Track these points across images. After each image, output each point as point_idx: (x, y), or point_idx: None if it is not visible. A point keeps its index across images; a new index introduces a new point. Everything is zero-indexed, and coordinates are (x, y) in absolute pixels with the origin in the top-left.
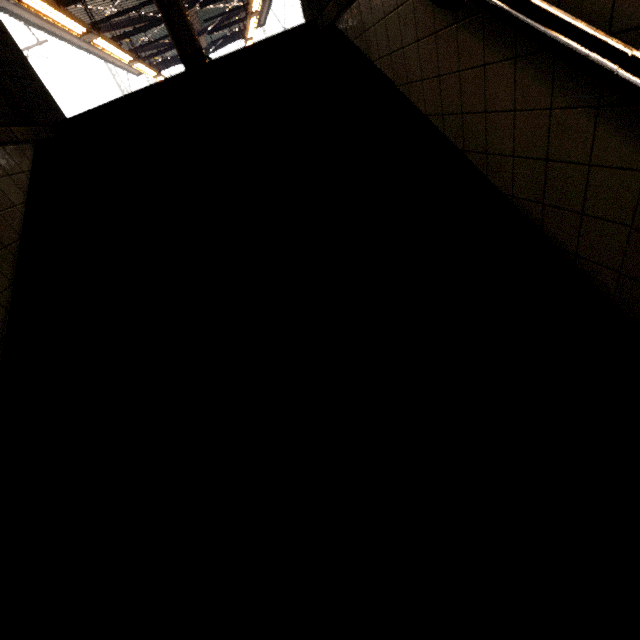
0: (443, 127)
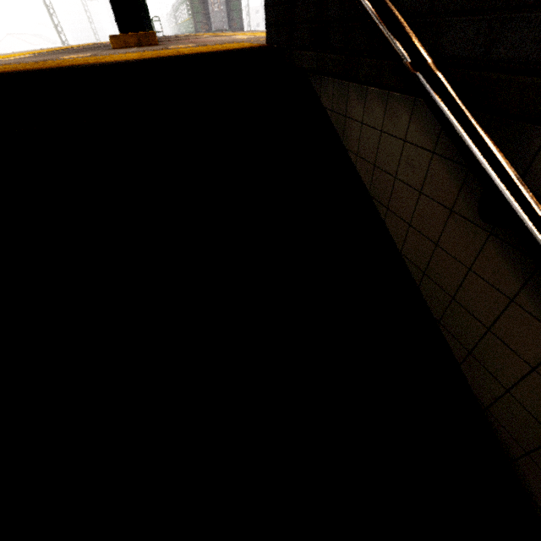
0: (420, 281)
